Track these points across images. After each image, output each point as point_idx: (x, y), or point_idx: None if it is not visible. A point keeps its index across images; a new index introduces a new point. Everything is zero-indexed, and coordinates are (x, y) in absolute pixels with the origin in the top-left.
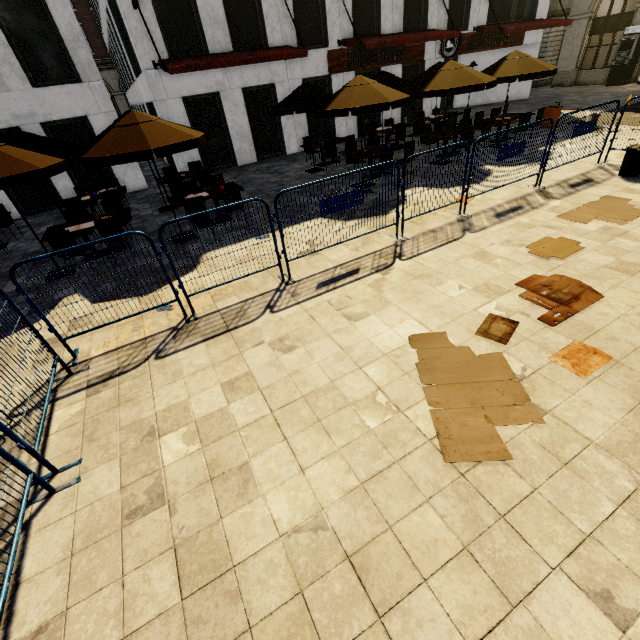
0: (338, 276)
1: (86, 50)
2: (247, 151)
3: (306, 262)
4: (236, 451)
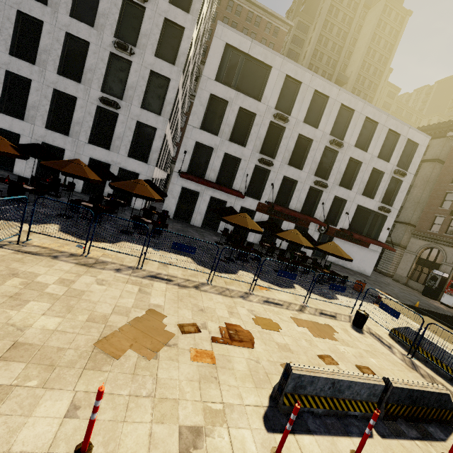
0: (161, 277)
1: (157, 155)
2: (198, 220)
3: (157, 266)
4: (32, 296)
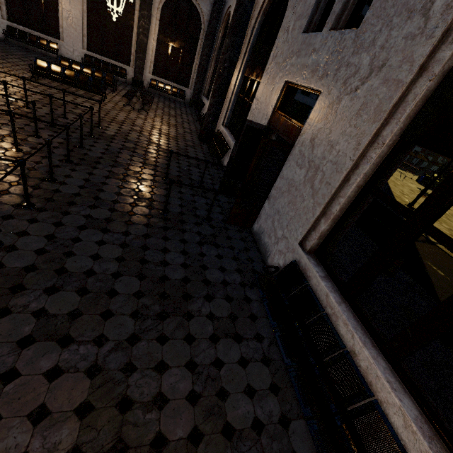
0: None
1: None
2: None
3: None
4: None
